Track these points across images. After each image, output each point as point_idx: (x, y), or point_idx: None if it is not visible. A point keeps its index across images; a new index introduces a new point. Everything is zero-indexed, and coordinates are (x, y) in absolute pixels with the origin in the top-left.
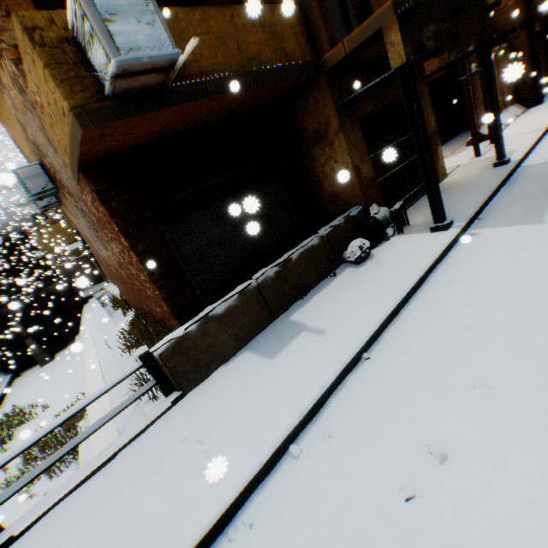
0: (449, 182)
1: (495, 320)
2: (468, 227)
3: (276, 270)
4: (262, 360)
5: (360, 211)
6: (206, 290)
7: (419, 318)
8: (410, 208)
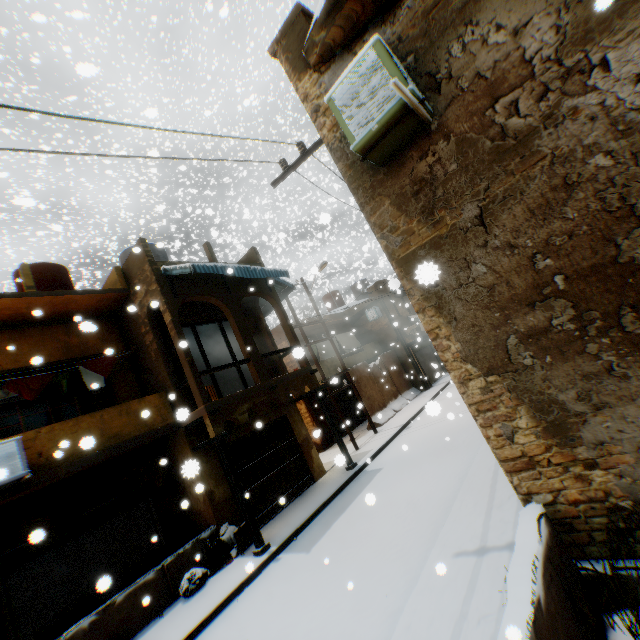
0: (319, 483)
1: None
2: (284, 548)
3: (93, 617)
4: None
5: (214, 531)
6: None
7: None
8: (277, 515)
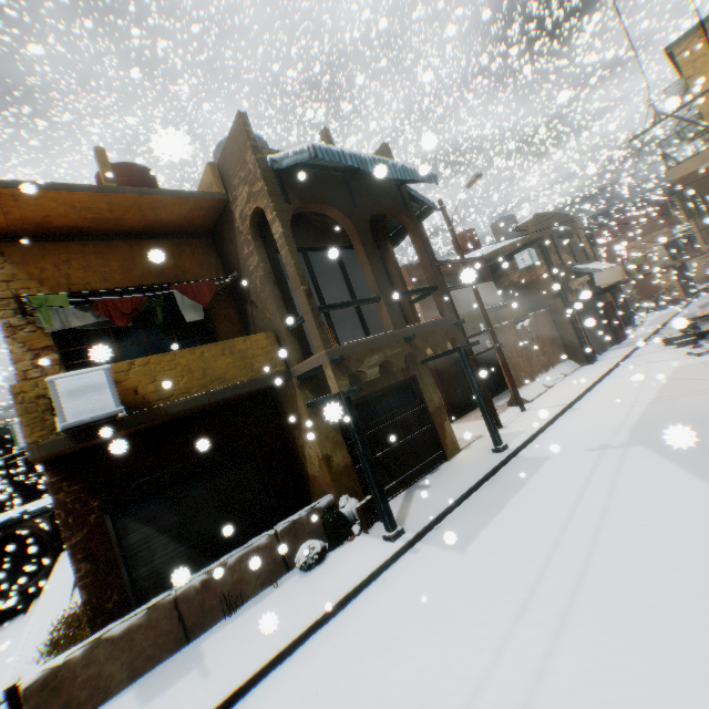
0: (454, 462)
1: (336, 686)
2: (421, 538)
3: (203, 577)
4: (136, 703)
5: (331, 501)
6: (141, 588)
7: (294, 668)
8: (403, 493)
